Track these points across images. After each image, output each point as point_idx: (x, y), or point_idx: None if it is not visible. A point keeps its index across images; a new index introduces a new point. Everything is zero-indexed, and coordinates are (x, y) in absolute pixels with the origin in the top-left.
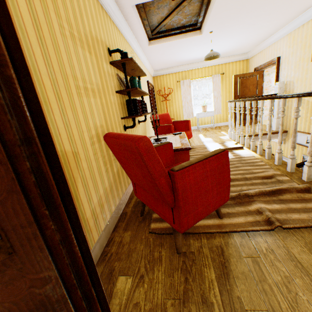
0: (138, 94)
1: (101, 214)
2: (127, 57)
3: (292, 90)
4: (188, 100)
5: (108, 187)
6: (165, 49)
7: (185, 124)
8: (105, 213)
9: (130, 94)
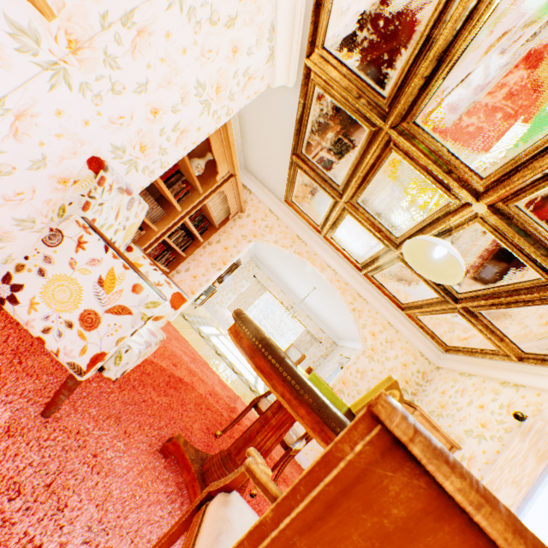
0: None
1: None
2: None
3: None
4: None
5: None
6: None
7: None
8: None
9: None
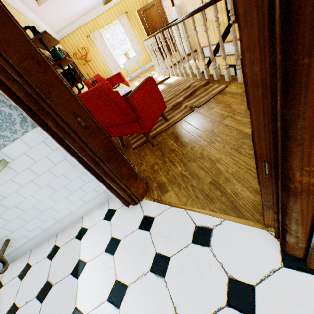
0: (66, 64)
1: None
2: (38, 31)
3: (186, 11)
4: (108, 54)
5: None
6: (58, 5)
7: (118, 77)
8: None
9: (62, 66)
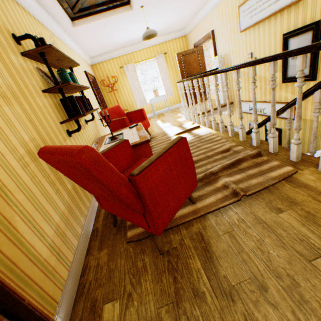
0: (75, 90)
1: (65, 244)
2: (46, 44)
3: (230, 63)
4: (137, 87)
5: (65, 210)
6: (96, 31)
7: (140, 113)
8: (69, 241)
9: (64, 91)
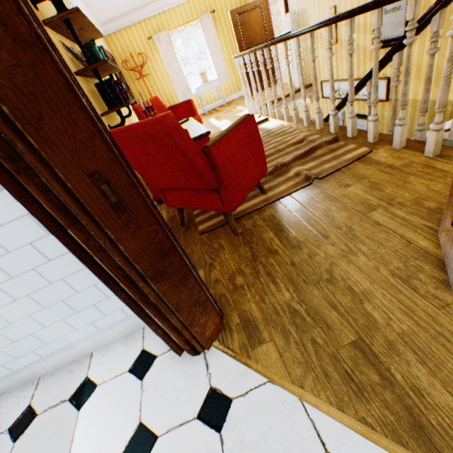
0: (106, 72)
1: None
2: (65, 7)
3: (306, 23)
4: (176, 69)
5: None
6: None
7: (187, 106)
8: None
9: (99, 73)
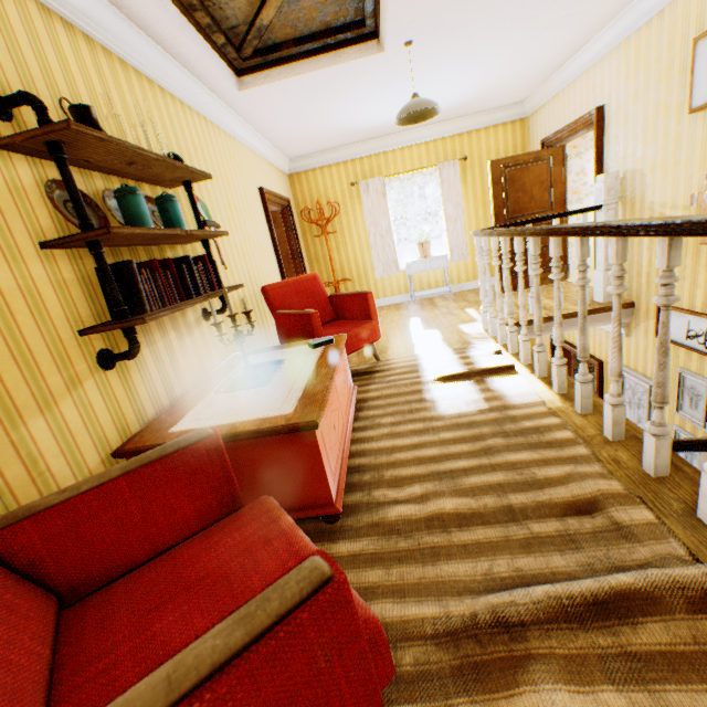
0: (174, 239)
1: None
2: (93, 123)
3: (640, 195)
4: (383, 230)
5: None
6: (295, 101)
7: (360, 302)
8: None
9: (101, 248)
